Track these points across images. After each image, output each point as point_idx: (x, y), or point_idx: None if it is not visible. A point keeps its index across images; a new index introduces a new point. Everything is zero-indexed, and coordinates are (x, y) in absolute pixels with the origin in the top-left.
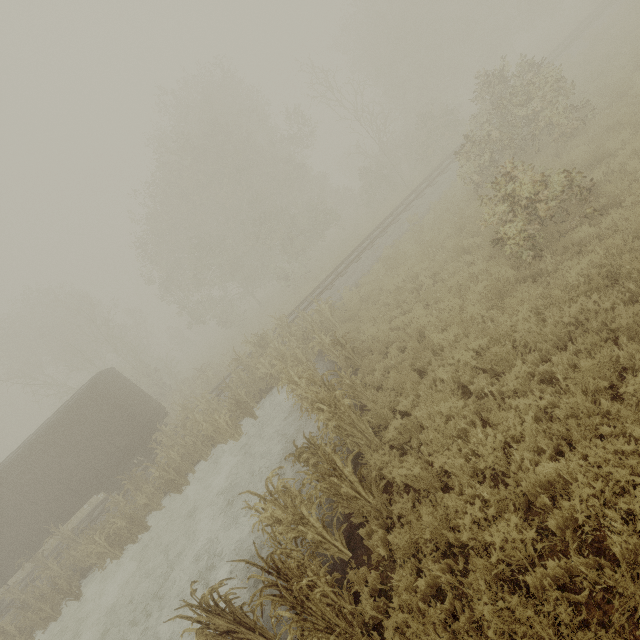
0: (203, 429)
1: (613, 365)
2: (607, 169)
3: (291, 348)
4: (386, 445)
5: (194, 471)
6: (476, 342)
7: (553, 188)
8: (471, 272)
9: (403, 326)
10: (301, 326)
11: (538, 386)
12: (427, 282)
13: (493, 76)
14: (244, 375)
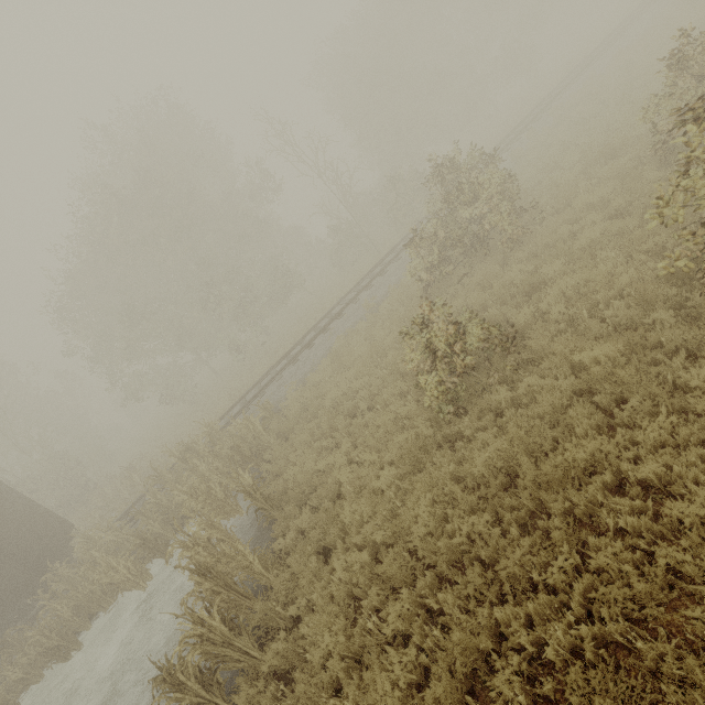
0: (95, 582)
1: (492, 626)
2: (535, 308)
3: (204, 483)
4: (261, 679)
5: (90, 627)
6: (378, 533)
7: (471, 340)
8: (398, 412)
9: (326, 469)
10: (234, 435)
11: (421, 631)
12: (361, 407)
13: (442, 165)
14: (162, 497)
